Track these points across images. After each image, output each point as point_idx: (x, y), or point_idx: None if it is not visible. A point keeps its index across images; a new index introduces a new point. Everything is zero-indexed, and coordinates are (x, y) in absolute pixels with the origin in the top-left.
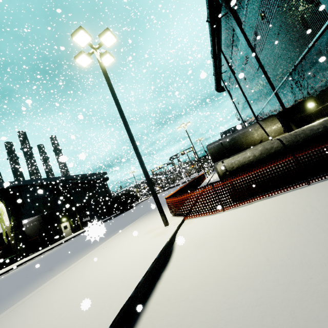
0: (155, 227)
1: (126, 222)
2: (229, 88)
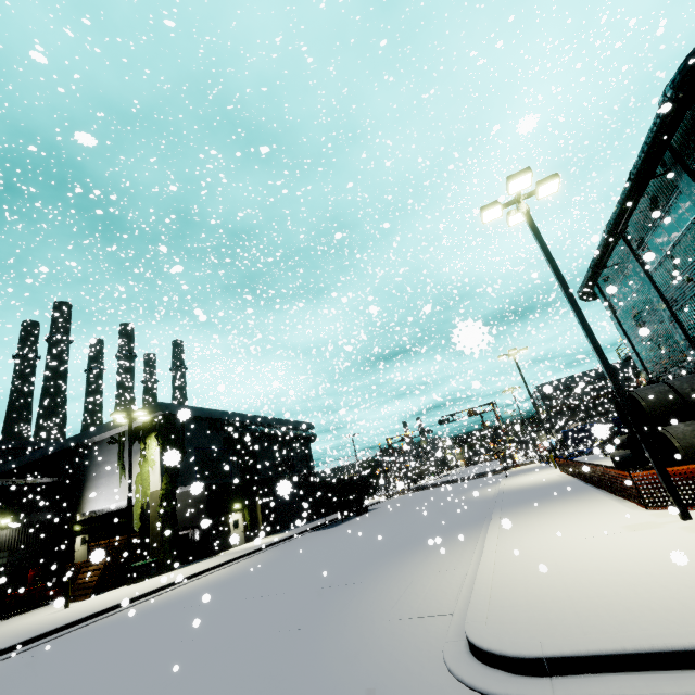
0: (641, 522)
1: (432, 528)
2: (613, 296)
